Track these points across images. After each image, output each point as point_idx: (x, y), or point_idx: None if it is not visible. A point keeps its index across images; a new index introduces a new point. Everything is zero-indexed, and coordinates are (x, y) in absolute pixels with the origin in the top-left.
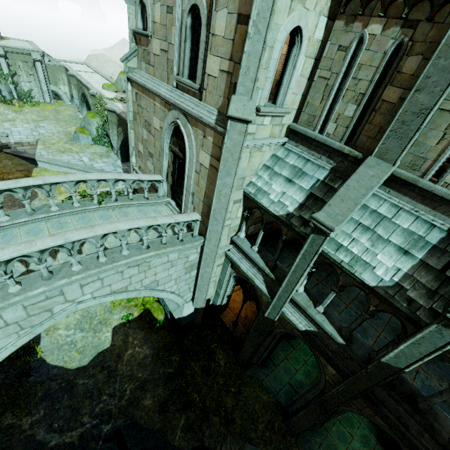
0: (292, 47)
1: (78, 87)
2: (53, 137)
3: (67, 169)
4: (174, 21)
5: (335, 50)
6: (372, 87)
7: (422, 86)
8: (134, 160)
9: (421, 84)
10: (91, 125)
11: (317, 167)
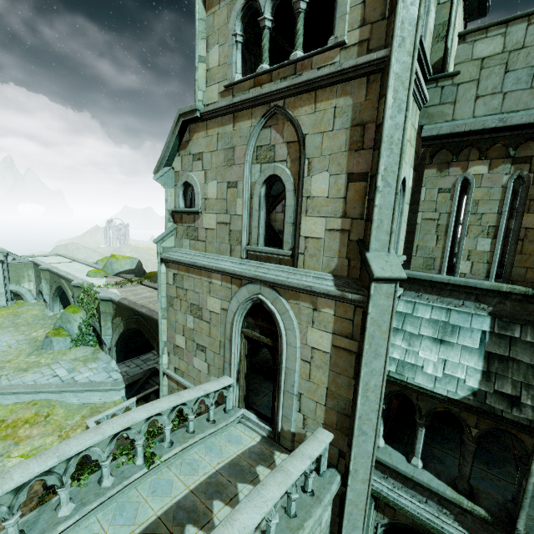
0: None
1: (51, 281)
2: (10, 351)
3: (31, 395)
4: (239, 193)
5: (435, 193)
6: (504, 218)
7: None
8: (165, 360)
9: None
10: (72, 322)
11: (469, 315)
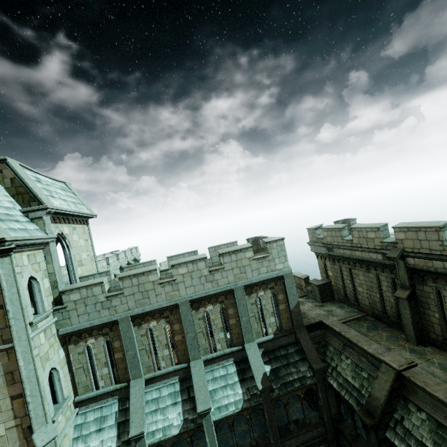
0: (51, 374)
1: None
2: None
3: None
4: None
5: (77, 355)
6: (108, 358)
7: (128, 349)
8: None
9: (127, 349)
10: None
11: (110, 406)
